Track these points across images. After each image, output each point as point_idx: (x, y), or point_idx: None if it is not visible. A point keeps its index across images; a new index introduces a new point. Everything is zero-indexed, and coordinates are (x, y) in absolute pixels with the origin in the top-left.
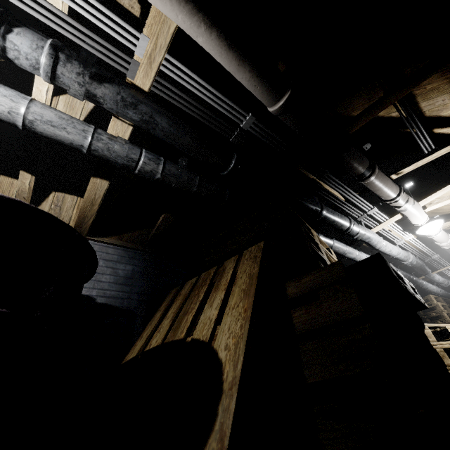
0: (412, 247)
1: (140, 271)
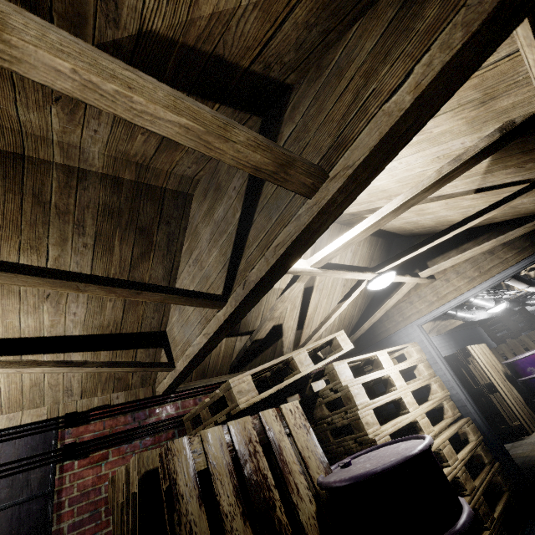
0: None
1: (454, 343)
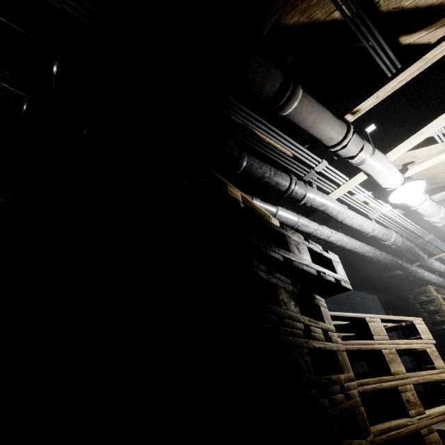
0: (393, 222)
1: None
